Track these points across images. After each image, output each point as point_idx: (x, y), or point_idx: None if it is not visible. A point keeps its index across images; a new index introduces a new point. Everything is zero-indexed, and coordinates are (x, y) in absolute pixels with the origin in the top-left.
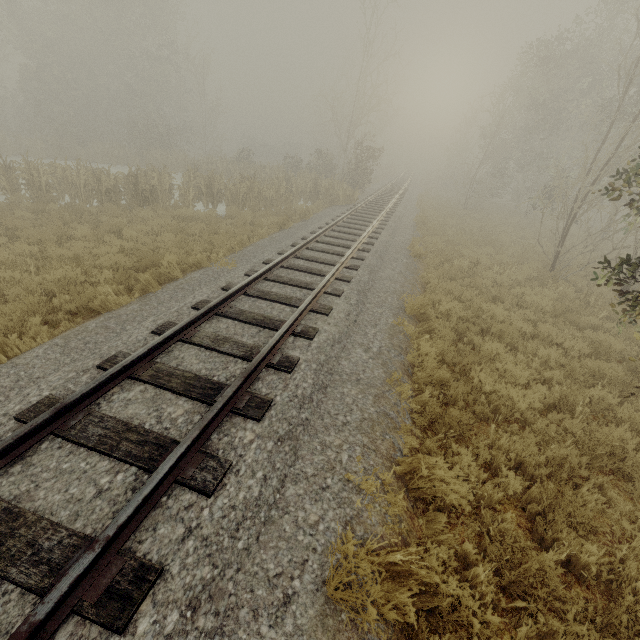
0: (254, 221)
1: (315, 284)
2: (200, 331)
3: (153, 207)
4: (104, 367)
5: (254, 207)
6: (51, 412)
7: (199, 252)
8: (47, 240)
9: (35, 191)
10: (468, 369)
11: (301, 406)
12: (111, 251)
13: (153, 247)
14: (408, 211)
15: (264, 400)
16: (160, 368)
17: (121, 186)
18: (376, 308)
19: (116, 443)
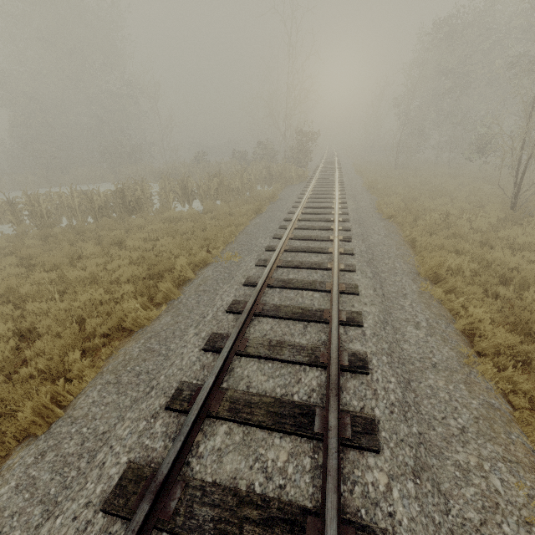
0: (230, 211)
1: (325, 263)
2: (250, 339)
3: (141, 215)
4: (174, 408)
5: (225, 199)
6: (148, 500)
7: (198, 249)
8: (63, 264)
9: (38, 219)
10: (527, 328)
11: (405, 416)
12: (122, 264)
13: (156, 252)
14: (353, 179)
15: (367, 419)
16: (233, 397)
17: (109, 201)
18: (392, 276)
19: (237, 529)
